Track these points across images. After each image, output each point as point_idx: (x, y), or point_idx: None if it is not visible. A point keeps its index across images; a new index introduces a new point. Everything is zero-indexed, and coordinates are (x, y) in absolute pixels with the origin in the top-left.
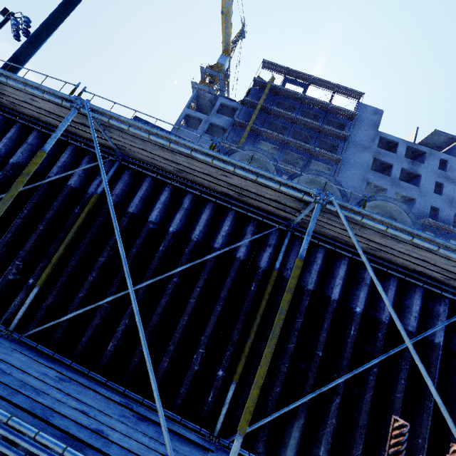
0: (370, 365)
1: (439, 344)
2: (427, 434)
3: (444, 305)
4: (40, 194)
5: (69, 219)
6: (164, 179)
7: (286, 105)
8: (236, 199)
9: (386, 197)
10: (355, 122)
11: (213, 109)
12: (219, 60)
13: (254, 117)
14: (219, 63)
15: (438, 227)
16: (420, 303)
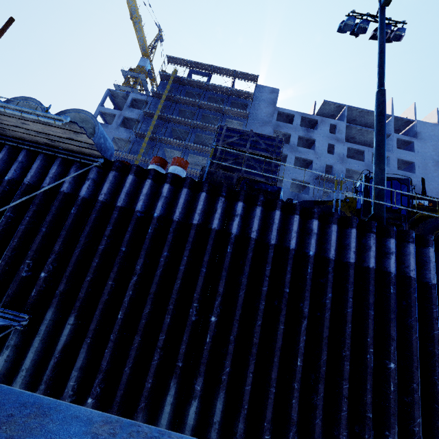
0: (0, 210)
1: (63, 192)
2: (36, 247)
3: (75, 167)
4: None
5: None
6: None
7: (194, 93)
8: None
9: (77, 109)
10: (256, 102)
11: (125, 104)
12: (139, 62)
13: (160, 107)
14: (140, 65)
15: (332, 181)
16: (58, 169)
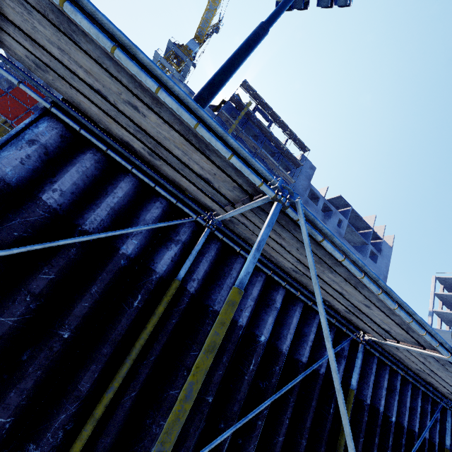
0: None
1: None
2: None
3: None
4: (297, 391)
5: (327, 424)
6: (392, 366)
7: (252, 131)
8: (421, 378)
9: None
10: (298, 171)
11: None
12: (189, 43)
13: None
14: (189, 47)
15: None
16: None
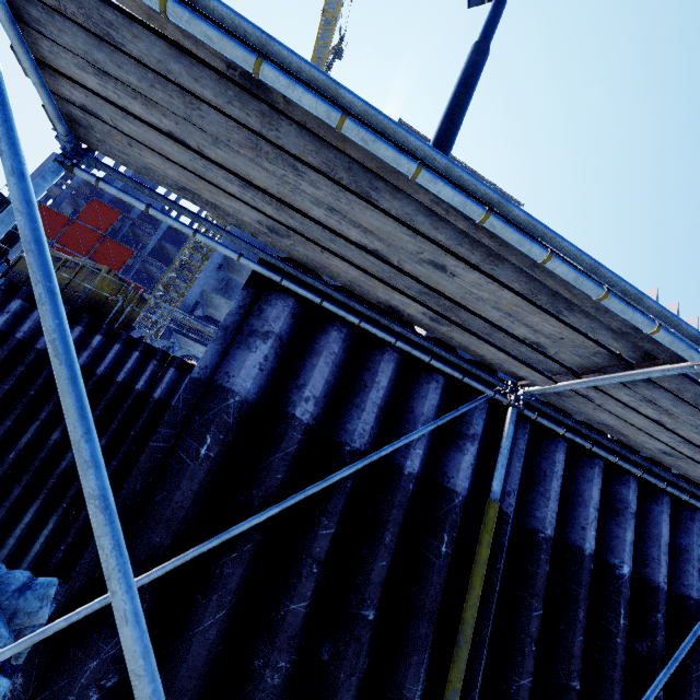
0: None
1: None
2: None
3: None
4: (698, 651)
5: None
6: None
7: None
8: None
9: None
10: None
11: None
12: None
13: None
14: None
15: None
16: None
